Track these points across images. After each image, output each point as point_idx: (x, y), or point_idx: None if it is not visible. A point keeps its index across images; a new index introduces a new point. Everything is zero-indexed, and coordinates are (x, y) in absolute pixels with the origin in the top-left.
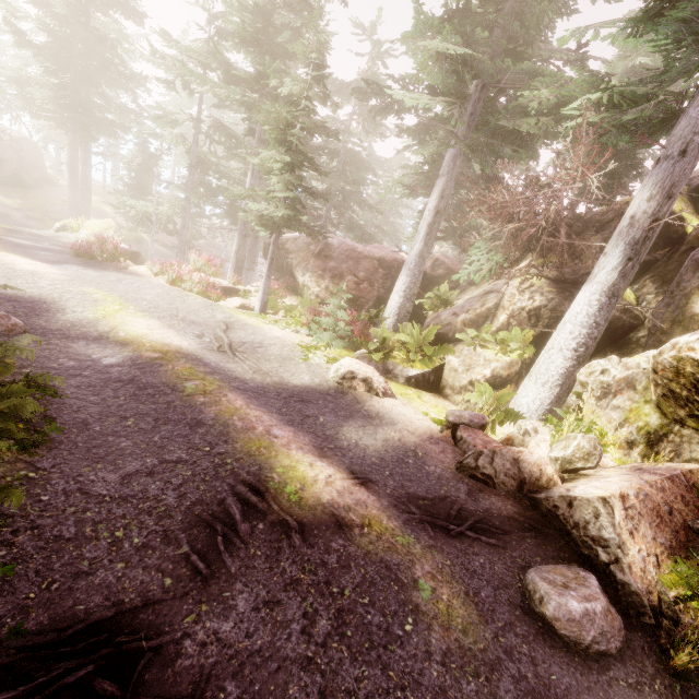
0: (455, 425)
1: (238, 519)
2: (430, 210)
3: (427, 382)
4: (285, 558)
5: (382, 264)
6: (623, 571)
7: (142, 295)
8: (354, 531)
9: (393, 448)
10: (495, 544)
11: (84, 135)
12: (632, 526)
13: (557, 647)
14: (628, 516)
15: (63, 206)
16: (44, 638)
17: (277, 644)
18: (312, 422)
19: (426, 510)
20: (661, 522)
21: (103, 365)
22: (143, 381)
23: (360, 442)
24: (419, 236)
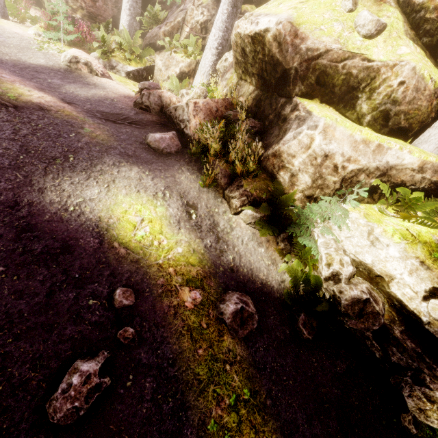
0: (142, 90)
1: None
2: None
3: (142, 77)
4: (4, 114)
5: None
6: (187, 130)
7: None
8: (51, 112)
9: (99, 97)
10: (139, 127)
11: None
12: (196, 114)
13: (150, 151)
14: (195, 110)
15: None
16: None
17: None
18: (42, 81)
19: (106, 116)
20: (210, 114)
21: None
22: None
23: (76, 92)
24: None
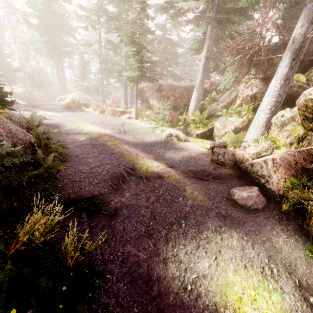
0: (213, 147)
1: (126, 176)
2: (203, 58)
3: (206, 135)
4: (141, 185)
5: (186, 89)
6: (269, 184)
7: (90, 118)
8: (165, 178)
9: (186, 157)
10: (220, 182)
11: (59, 60)
12: (275, 169)
13: (237, 207)
14: (274, 165)
15: (58, 92)
16: (75, 199)
17: (138, 203)
18: (154, 152)
19: (195, 174)
20: (290, 167)
21: (80, 140)
22: (93, 144)
23: (173, 156)
24: (200, 72)
